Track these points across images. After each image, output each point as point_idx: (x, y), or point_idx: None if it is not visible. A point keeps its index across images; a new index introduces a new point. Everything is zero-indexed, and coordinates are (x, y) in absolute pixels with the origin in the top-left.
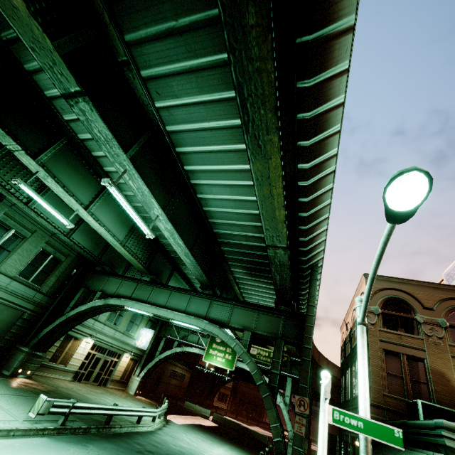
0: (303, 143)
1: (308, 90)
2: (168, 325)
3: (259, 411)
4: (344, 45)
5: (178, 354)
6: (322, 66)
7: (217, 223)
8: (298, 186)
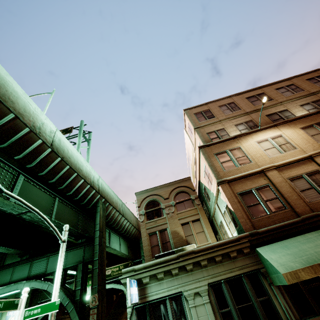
0: (2, 146)
1: None
2: (38, 293)
3: None
4: None
5: None
6: None
7: None
8: (29, 168)
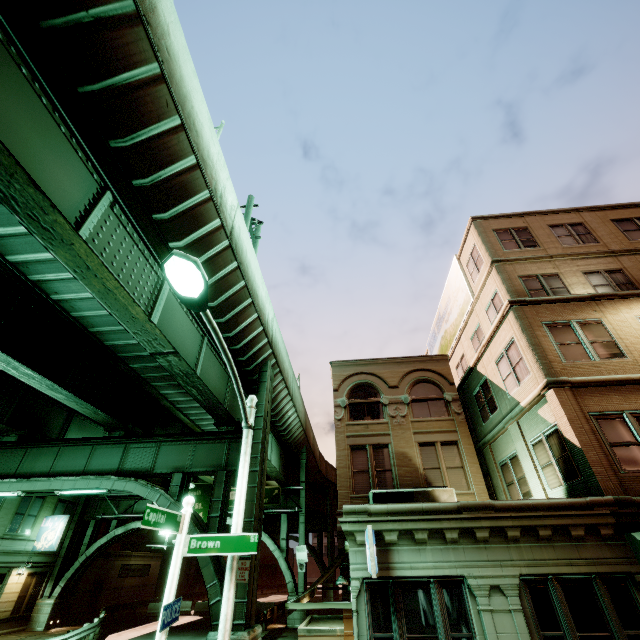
0: (159, 216)
1: (128, 151)
2: (98, 500)
3: (279, 572)
4: (160, 98)
5: (120, 538)
6: (136, 122)
7: (104, 332)
8: None
